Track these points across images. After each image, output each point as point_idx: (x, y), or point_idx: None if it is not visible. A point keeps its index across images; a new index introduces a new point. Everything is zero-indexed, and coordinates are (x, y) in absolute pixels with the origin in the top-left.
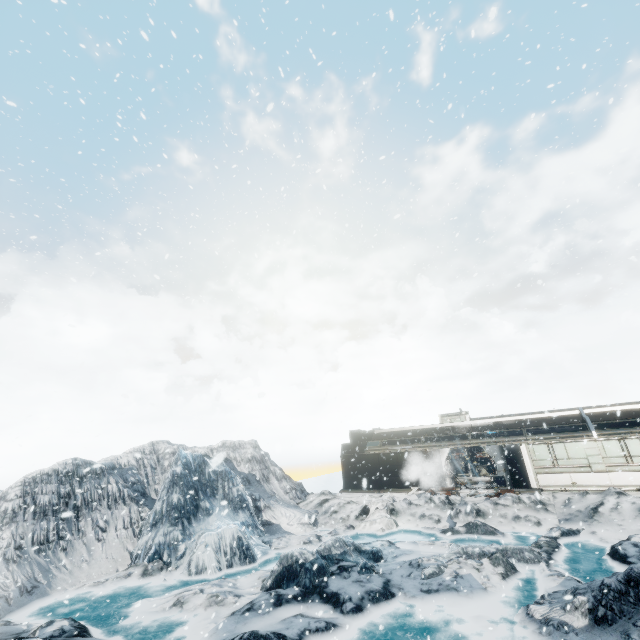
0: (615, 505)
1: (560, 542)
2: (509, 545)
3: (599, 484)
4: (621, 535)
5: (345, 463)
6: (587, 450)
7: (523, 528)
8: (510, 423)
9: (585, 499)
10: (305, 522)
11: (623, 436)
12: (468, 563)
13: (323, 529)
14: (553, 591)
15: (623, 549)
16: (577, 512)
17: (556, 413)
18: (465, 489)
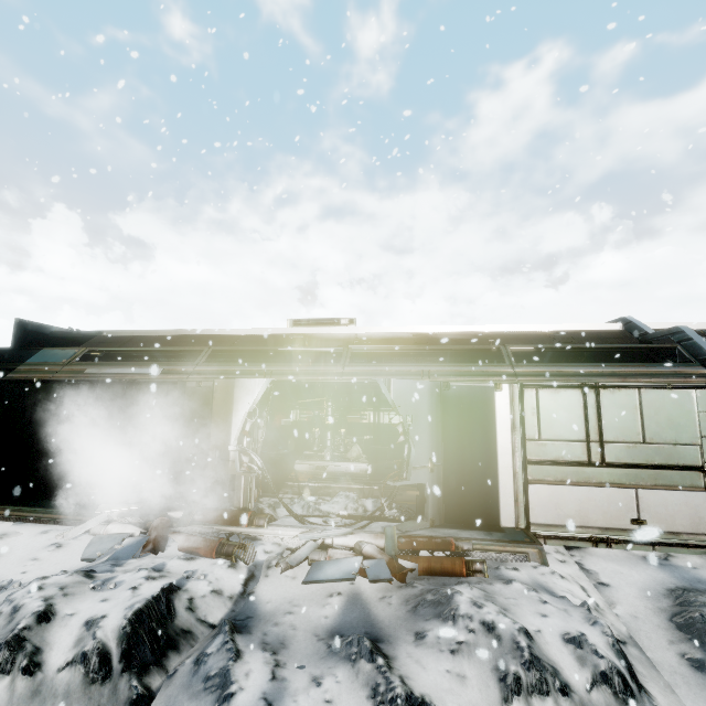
0: None
1: None
2: None
3: None
4: None
5: None
6: None
7: None
8: (457, 337)
9: None
10: None
11: None
12: None
13: None
14: None
15: None
16: None
17: (568, 326)
18: (287, 522)
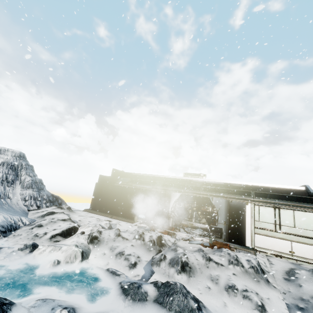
0: None
1: None
2: None
3: None
4: None
5: (97, 189)
6: None
7: (239, 310)
8: (239, 186)
9: None
10: None
11: None
12: None
13: (5, 242)
14: None
15: None
16: None
17: (282, 186)
18: (183, 232)
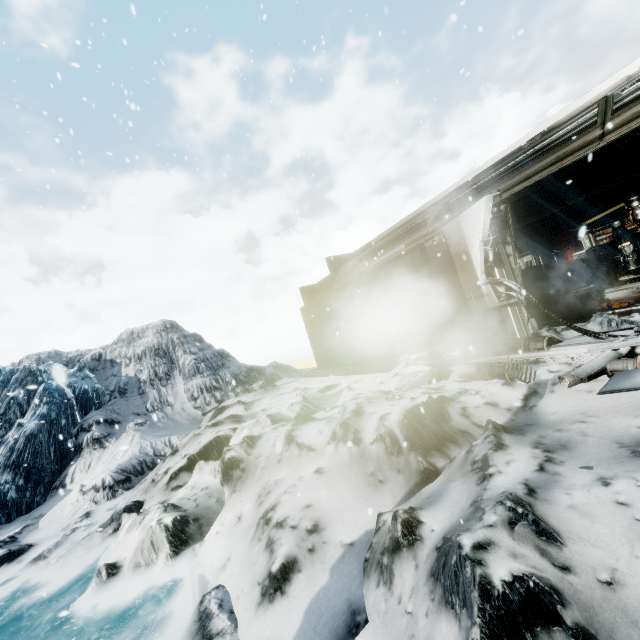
0: None
1: None
2: None
3: None
4: None
5: (307, 322)
6: None
7: None
8: None
9: None
10: (94, 486)
11: None
12: None
13: (120, 503)
14: None
15: None
16: None
17: None
18: (575, 341)
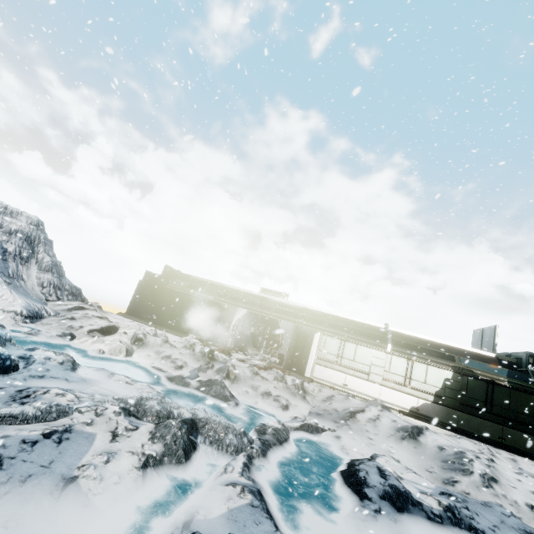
0: (375, 417)
1: (294, 435)
2: (216, 417)
3: (368, 394)
4: (367, 450)
5: (140, 289)
6: (375, 359)
7: (266, 406)
8: (319, 313)
9: (348, 401)
10: (13, 311)
11: (414, 358)
12: (114, 421)
13: (35, 328)
14: (194, 533)
15: (364, 473)
16: (333, 410)
17: (364, 321)
18: (241, 354)
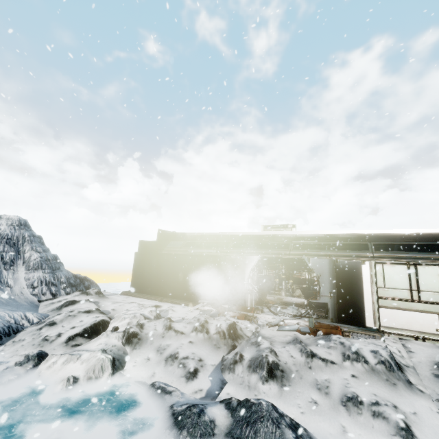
0: None
1: None
2: None
3: None
4: None
5: (137, 262)
6: None
7: (368, 438)
8: (348, 237)
9: None
10: None
11: None
12: None
13: None
14: None
15: None
16: None
17: (416, 230)
18: (268, 313)
